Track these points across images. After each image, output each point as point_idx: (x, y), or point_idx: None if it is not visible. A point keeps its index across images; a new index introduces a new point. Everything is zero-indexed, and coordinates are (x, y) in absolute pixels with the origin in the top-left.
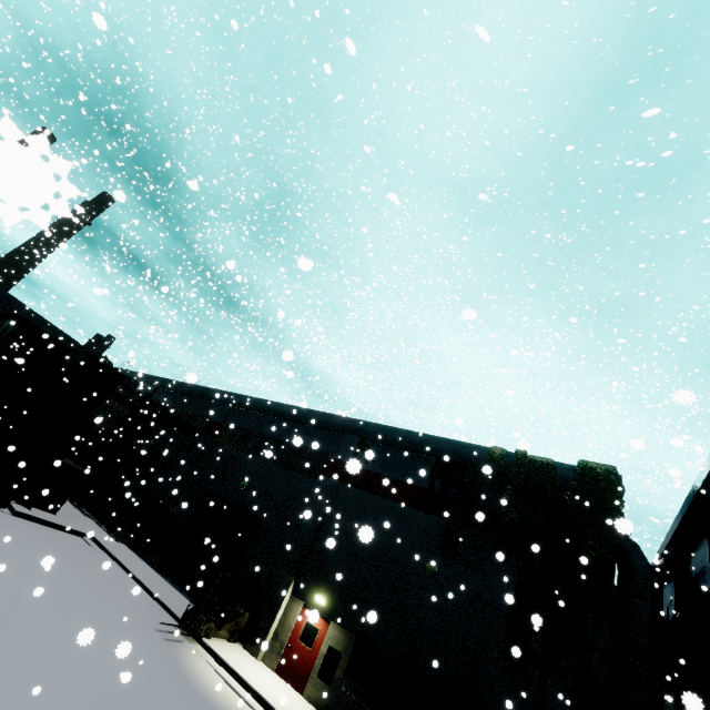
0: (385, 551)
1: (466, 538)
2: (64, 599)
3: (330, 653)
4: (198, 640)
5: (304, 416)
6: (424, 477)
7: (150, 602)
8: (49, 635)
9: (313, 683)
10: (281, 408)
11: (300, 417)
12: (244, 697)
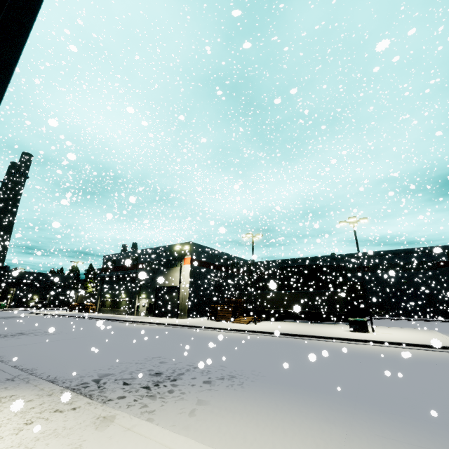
0: None
1: None
2: None
3: None
4: None
5: (410, 251)
6: None
7: (432, 321)
8: None
9: None
10: (394, 252)
11: (408, 252)
12: None
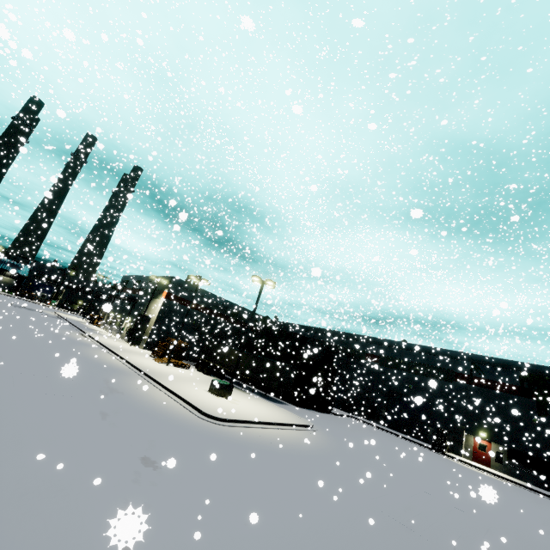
0: (507, 414)
1: (549, 407)
2: (408, 447)
3: (497, 454)
4: (443, 454)
5: (429, 351)
6: (516, 381)
7: (411, 442)
8: (433, 460)
9: (493, 464)
10: (411, 346)
11: (427, 351)
12: (481, 470)
